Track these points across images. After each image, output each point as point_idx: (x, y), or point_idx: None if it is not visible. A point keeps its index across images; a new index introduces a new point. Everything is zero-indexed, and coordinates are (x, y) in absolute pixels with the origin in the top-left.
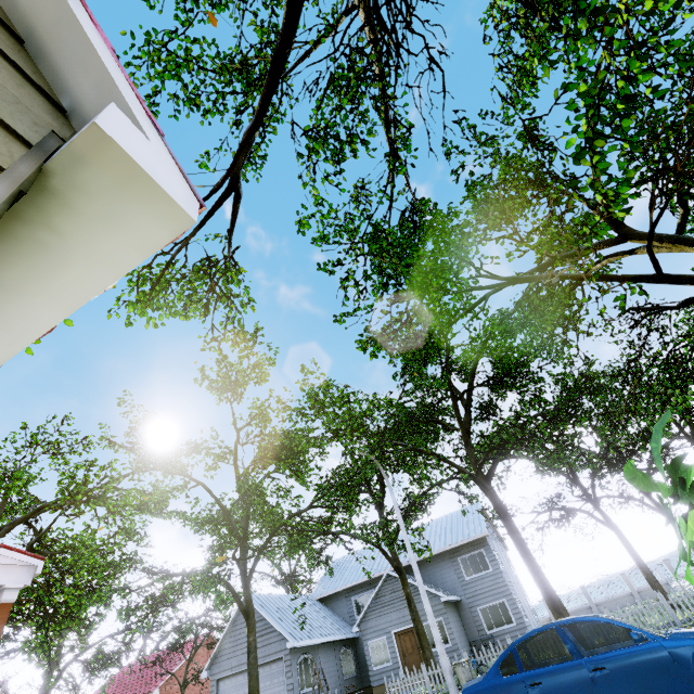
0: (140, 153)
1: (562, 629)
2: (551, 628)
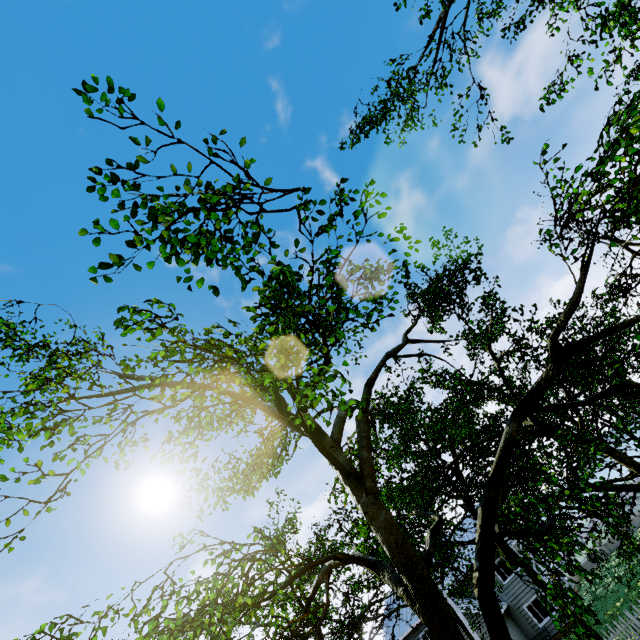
0: None
1: None
2: None
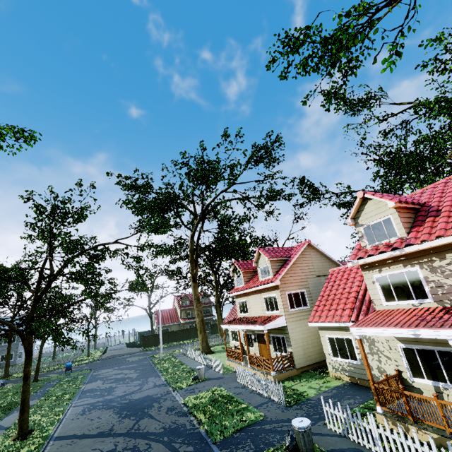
0: None
1: None
2: None
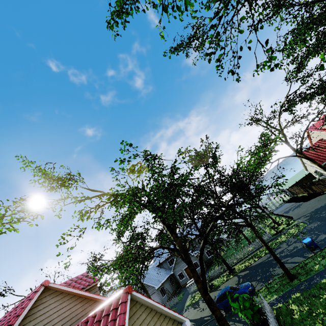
0: (188, 325)
1: (224, 294)
2: (222, 294)
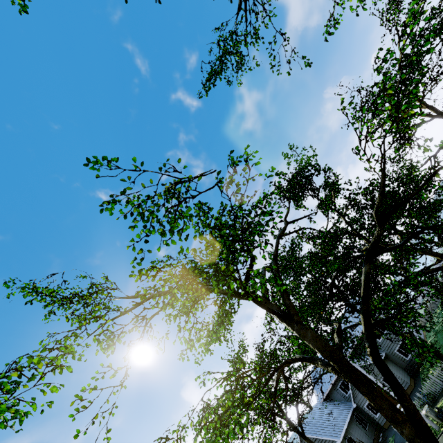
0: None
1: None
2: None
